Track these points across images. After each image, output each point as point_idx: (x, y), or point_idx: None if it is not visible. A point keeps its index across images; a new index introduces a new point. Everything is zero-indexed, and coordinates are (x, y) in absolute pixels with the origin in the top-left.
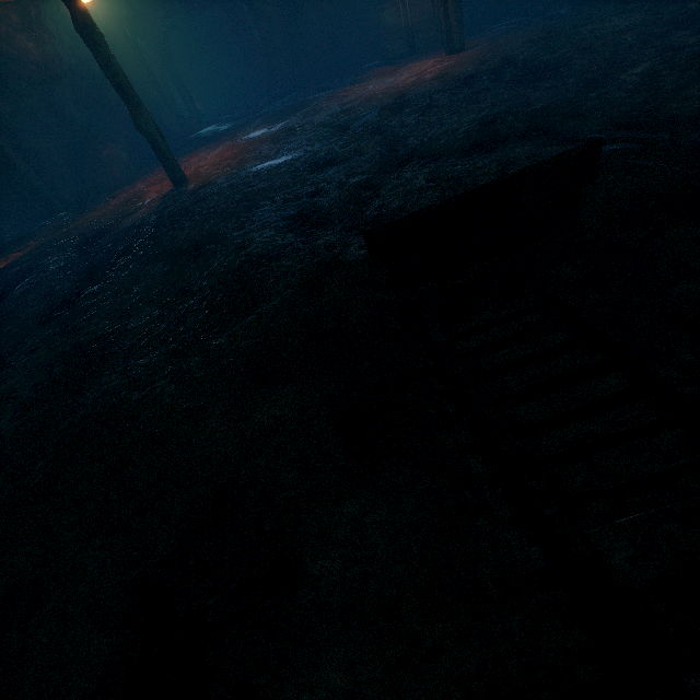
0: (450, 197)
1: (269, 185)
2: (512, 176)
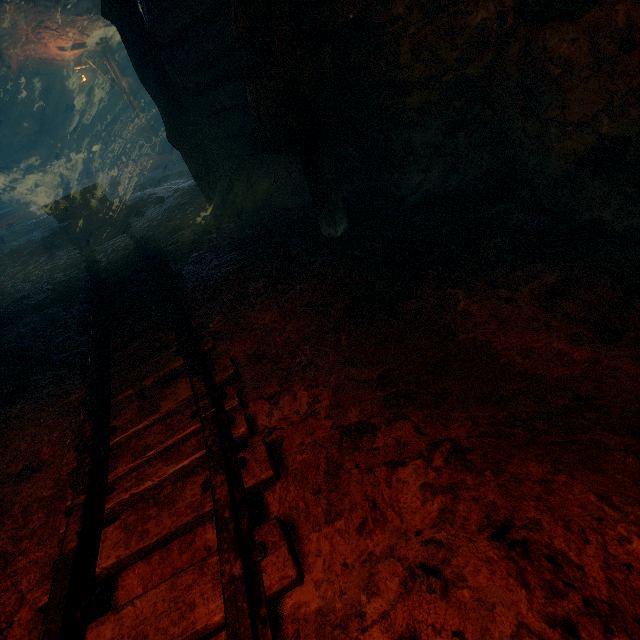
0: (64, 197)
1: (36, 227)
2: (79, 191)
